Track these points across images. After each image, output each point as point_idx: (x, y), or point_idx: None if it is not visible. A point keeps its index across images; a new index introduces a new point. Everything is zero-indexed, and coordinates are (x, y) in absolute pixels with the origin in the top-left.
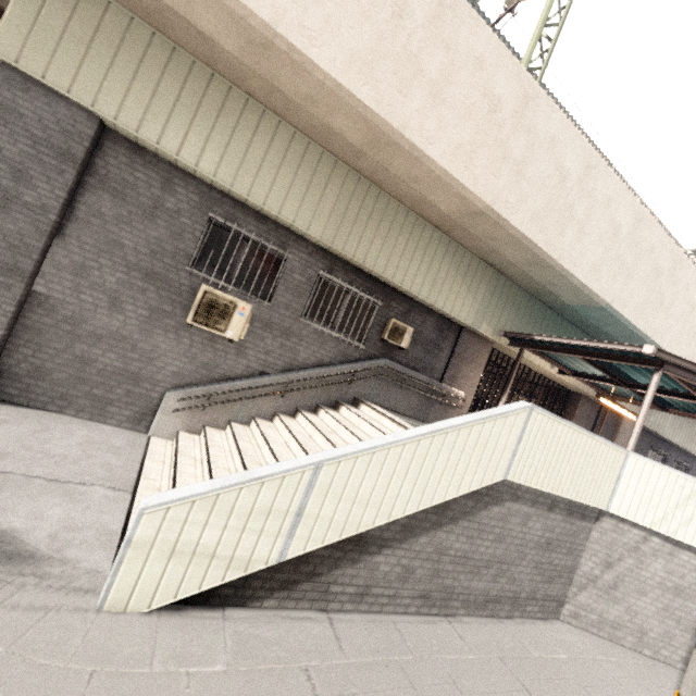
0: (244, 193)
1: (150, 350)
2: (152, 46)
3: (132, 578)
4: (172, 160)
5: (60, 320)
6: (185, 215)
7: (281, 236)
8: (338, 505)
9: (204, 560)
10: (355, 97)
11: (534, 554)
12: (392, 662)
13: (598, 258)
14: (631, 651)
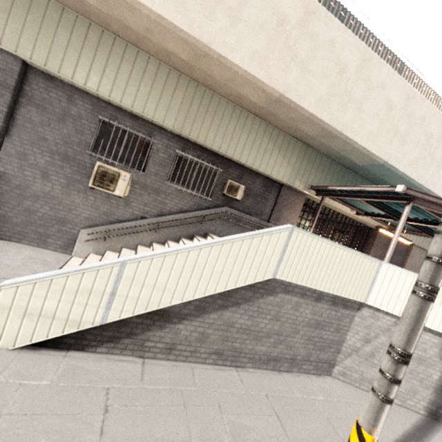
0: (118, 100)
1: (70, 204)
2: (49, 8)
3: None
4: (71, 83)
5: (13, 187)
6: (84, 118)
7: (148, 128)
8: (142, 289)
9: (48, 320)
10: (172, 24)
11: (306, 330)
12: (176, 390)
13: (375, 128)
14: None
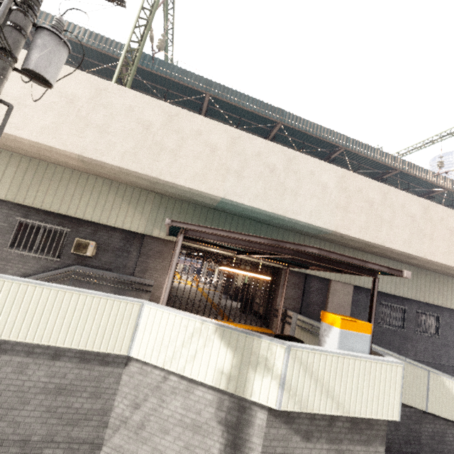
0: None
1: None
2: None
3: None
4: None
5: None
6: None
7: None
8: None
9: None
10: None
11: (42, 398)
12: None
13: (200, 169)
14: None
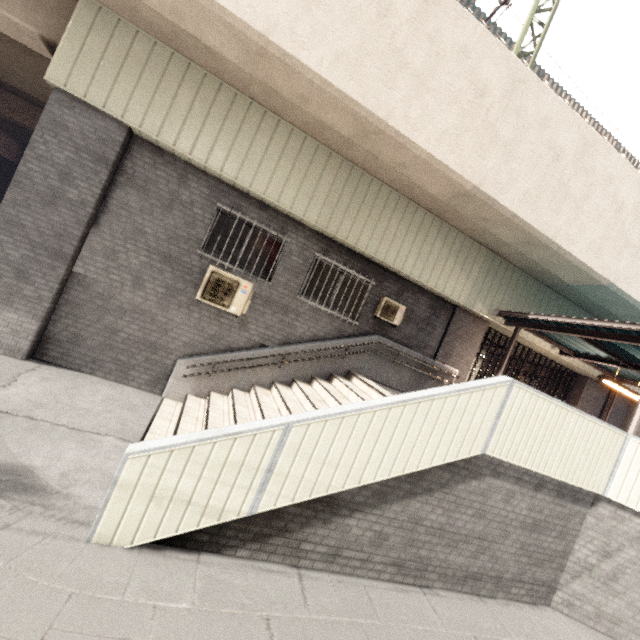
0: (246, 184)
1: (166, 323)
2: (171, 64)
3: (117, 515)
4: (186, 159)
5: (94, 296)
6: (197, 206)
7: (280, 222)
8: (308, 465)
9: (181, 506)
10: (341, 92)
11: (519, 533)
12: (355, 624)
13: (599, 236)
14: None
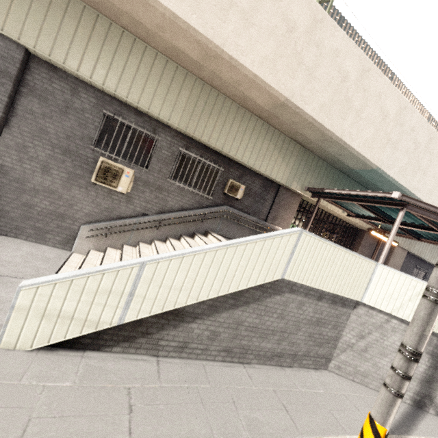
0: (124, 95)
1: (70, 199)
2: None
3: (17, 329)
4: (75, 75)
5: (11, 180)
6: (87, 112)
7: (152, 125)
8: (159, 290)
9: (67, 320)
10: (186, 23)
11: (307, 327)
12: (192, 388)
13: (371, 135)
14: (374, 391)
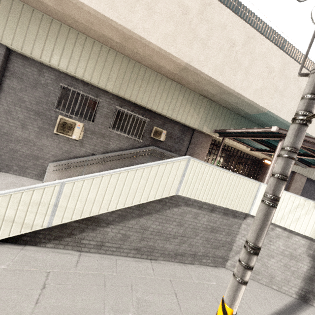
0: (73, 72)
1: (41, 145)
2: (23, 10)
3: None
4: (40, 61)
5: (2, 134)
6: (50, 85)
7: (95, 91)
8: (77, 202)
9: (9, 223)
10: (105, 16)
11: (204, 233)
12: (101, 275)
13: (260, 86)
14: (264, 286)
